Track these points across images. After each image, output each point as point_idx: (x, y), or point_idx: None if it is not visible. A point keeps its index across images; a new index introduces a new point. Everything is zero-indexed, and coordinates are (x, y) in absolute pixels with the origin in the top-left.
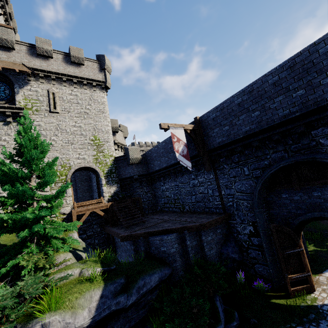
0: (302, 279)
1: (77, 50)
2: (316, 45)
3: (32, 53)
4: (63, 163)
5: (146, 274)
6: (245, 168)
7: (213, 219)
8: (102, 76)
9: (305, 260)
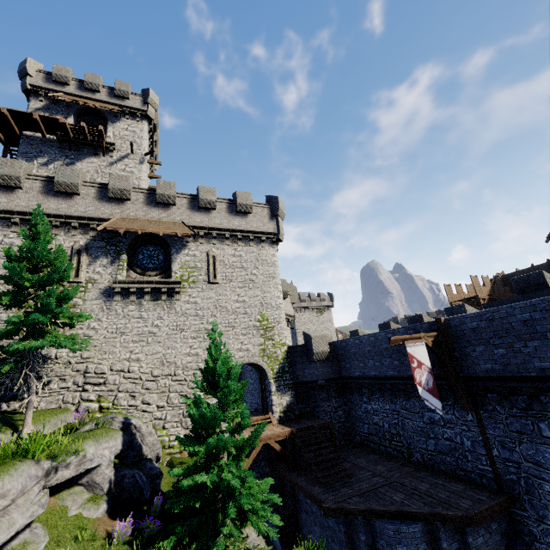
0: None
1: (244, 196)
2: None
3: (193, 206)
4: None
5: None
6: (542, 424)
7: (485, 505)
8: (274, 225)
9: None
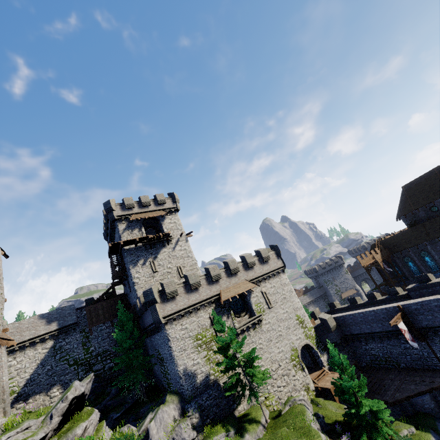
0: None
1: (264, 252)
2: None
3: (245, 268)
4: (292, 347)
5: (437, 425)
6: None
7: None
8: (280, 261)
9: None
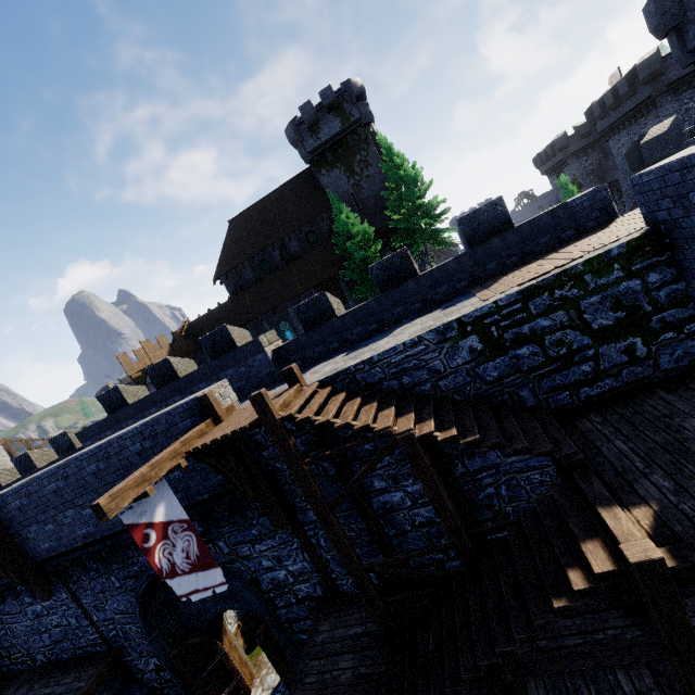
0: (233, 691)
1: None
2: (125, 440)
3: None
4: None
5: None
6: (113, 577)
7: None
8: None
9: (231, 662)
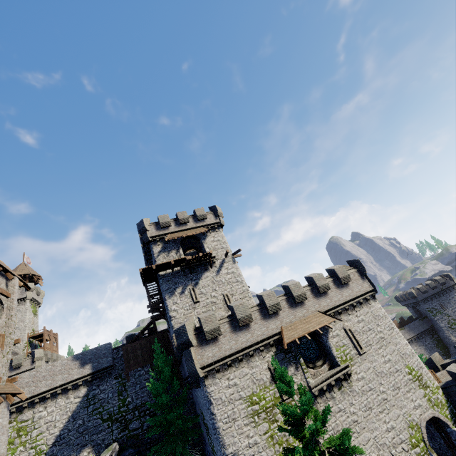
0: None
1: (340, 270)
2: None
3: (315, 294)
4: (409, 421)
5: None
6: None
7: None
8: (367, 283)
9: None
